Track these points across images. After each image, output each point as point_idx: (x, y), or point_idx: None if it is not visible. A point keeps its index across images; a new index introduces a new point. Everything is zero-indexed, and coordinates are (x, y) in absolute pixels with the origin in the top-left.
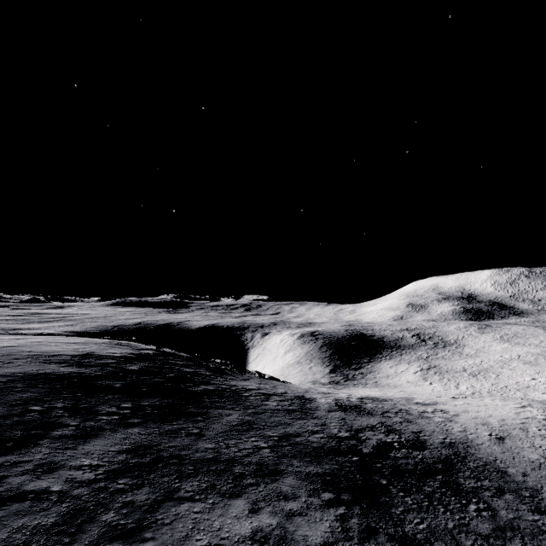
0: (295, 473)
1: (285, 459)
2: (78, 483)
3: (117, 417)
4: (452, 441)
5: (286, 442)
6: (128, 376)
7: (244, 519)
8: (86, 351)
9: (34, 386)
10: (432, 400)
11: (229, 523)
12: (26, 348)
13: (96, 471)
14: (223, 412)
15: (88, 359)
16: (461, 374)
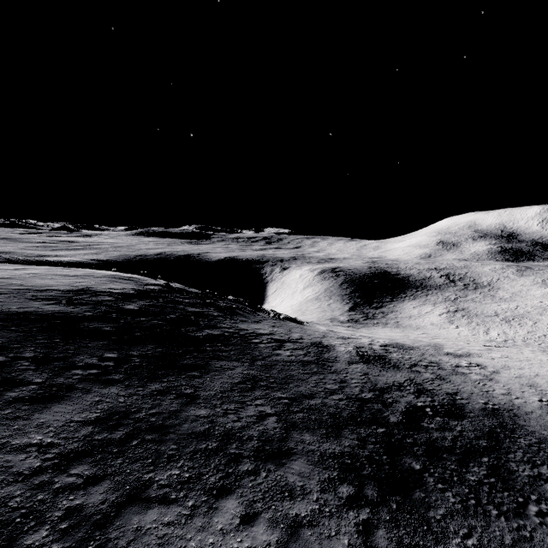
0: (306, 454)
1: (295, 432)
2: (12, 475)
3: (95, 372)
4: (495, 407)
5: (297, 406)
6: (122, 317)
7: (232, 536)
8: (82, 285)
9: (6, 328)
10: (464, 350)
11: (211, 543)
12: (16, 281)
13: (45, 454)
14: (226, 365)
15: (81, 296)
16: (492, 318)
